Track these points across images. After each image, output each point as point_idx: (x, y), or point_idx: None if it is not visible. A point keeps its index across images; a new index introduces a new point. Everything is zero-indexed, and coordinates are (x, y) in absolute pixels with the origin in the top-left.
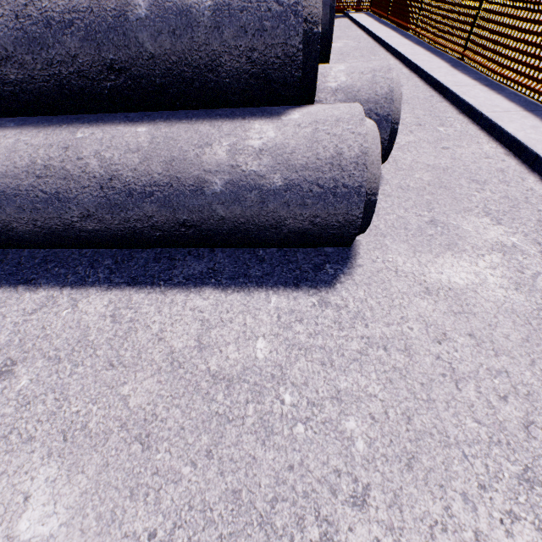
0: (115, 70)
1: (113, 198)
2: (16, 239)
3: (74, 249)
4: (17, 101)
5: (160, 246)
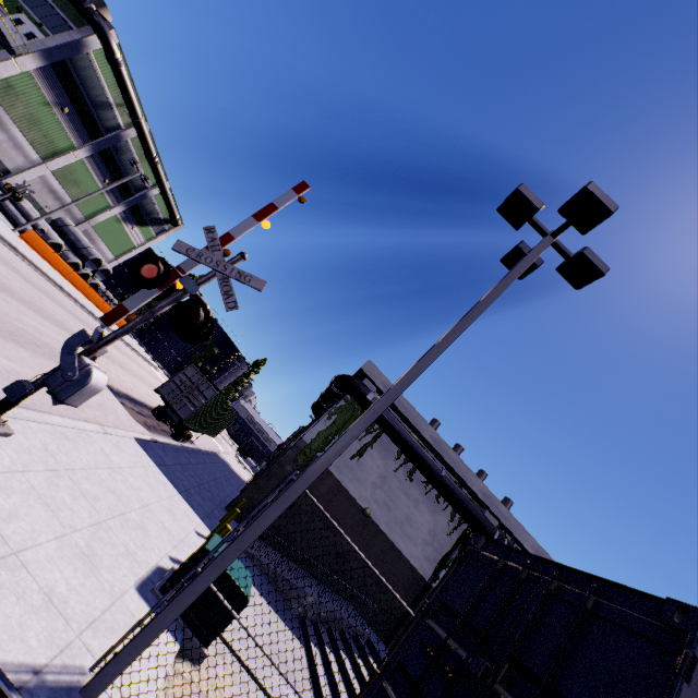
0: (28, 217)
1: (16, 216)
2: (4, 209)
3: (3, 214)
4: (20, 211)
5: (11, 220)
